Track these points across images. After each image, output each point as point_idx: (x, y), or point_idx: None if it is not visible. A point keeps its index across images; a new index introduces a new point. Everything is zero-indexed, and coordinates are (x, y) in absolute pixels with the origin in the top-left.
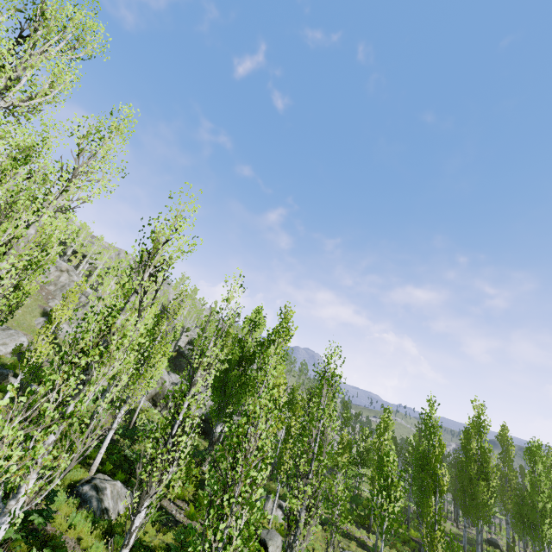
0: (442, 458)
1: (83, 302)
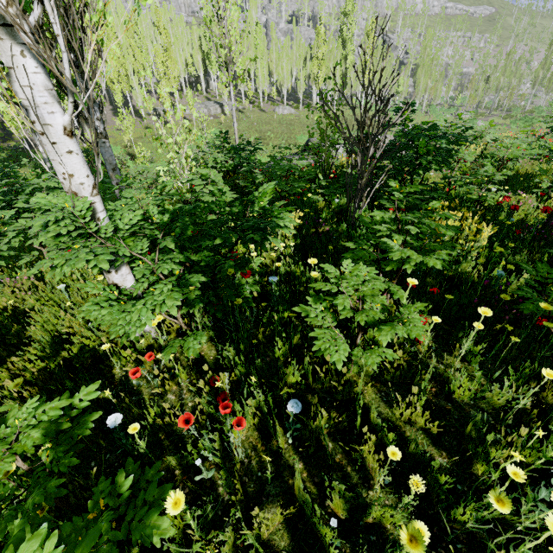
0: None
1: None
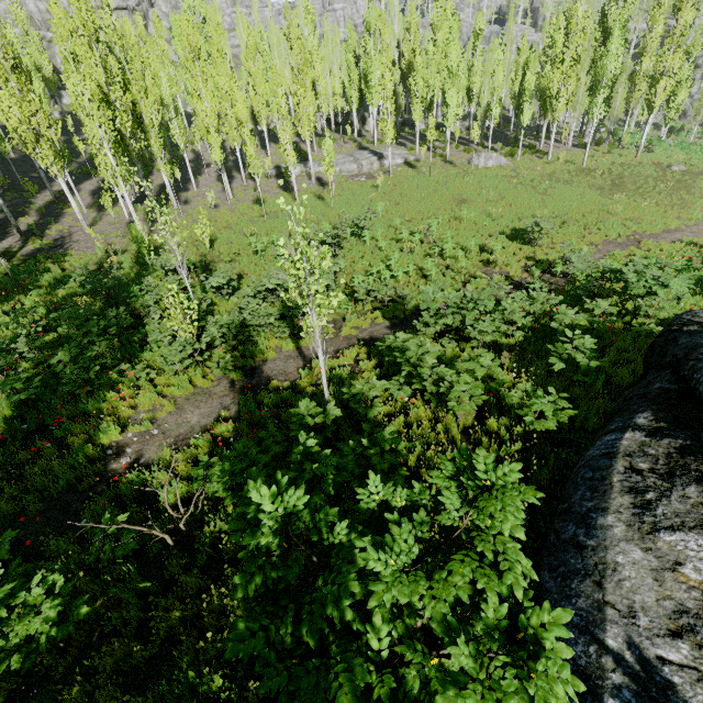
0: None
1: None
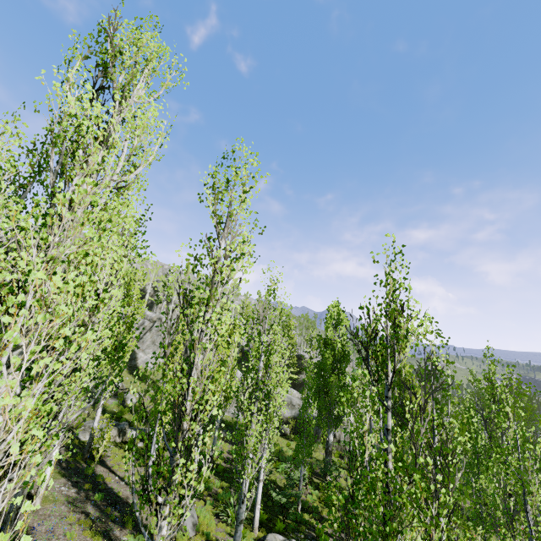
0: (538, 406)
1: (147, 326)
